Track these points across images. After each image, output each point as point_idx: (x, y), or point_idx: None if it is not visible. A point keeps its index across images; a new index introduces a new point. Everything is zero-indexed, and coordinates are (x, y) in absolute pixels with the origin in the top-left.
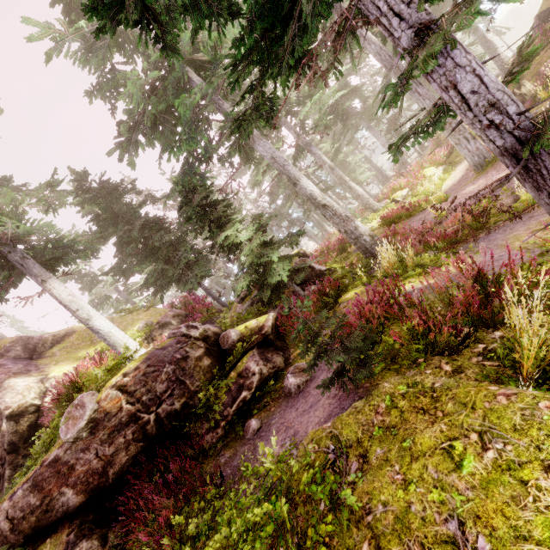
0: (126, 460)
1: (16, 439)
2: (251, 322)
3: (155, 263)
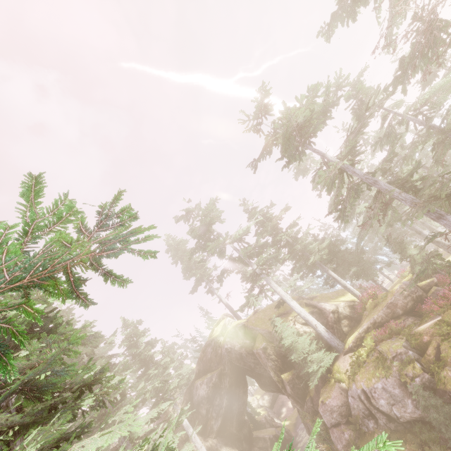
0: (410, 305)
1: (335, 320)
2: (426, 280)
3: (355, 267)
